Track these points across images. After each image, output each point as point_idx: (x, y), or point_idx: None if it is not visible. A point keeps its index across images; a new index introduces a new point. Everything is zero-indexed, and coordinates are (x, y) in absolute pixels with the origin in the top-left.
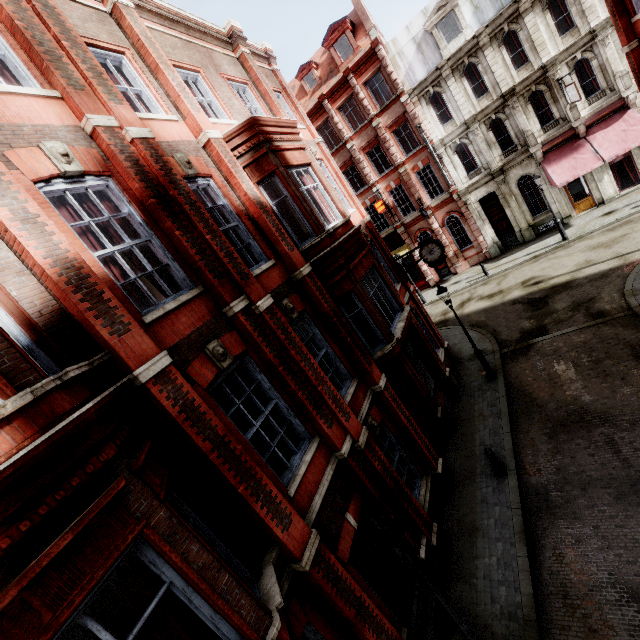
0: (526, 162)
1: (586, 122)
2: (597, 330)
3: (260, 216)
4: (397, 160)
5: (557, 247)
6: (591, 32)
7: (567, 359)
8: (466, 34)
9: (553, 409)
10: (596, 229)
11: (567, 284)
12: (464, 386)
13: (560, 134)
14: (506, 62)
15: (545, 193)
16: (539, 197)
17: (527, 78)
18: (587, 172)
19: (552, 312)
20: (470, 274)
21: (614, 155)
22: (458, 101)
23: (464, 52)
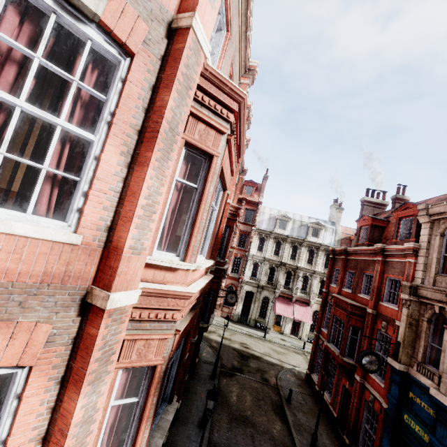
0: (272, 292)
1: (297, 298)
2: (263, 386)
3: (220, 238)
4: (233, 244)
5: (260, 338)
6: (314, 271)
7: (247, 391)
8: (285, 232)
9: (234, 410)
10: (277, 342)
11: (258, 357)
12: (197, 374)
13: (288, 294)
14: (289, 253)
15: (269, 311)
16: (266, 310)
17: (291, 265)
18: (287, 316)
19: (248, 365)
20: (219, 320)
21: (298, 318)
22: (268, 248)
23: (281, 236)
